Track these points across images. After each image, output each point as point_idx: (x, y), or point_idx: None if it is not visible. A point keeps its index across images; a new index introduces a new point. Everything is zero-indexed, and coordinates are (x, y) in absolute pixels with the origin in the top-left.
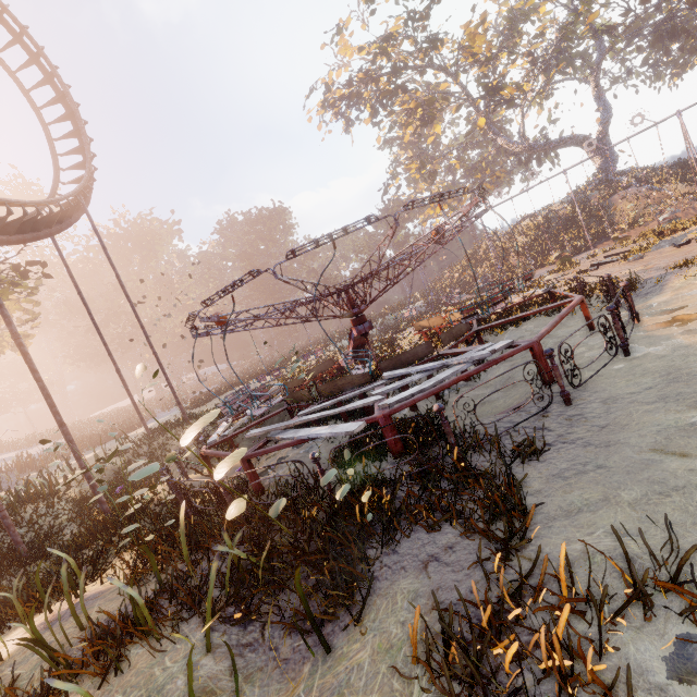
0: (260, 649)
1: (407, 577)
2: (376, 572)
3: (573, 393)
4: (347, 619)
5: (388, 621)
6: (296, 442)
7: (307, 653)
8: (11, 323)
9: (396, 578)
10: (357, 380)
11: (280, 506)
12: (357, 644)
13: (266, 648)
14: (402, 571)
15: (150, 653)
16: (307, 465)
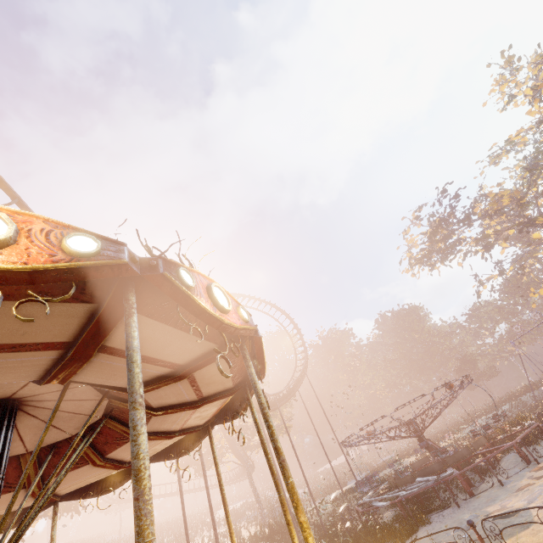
0: None
1: None
2: None
3: (467, 503)
4: None
5: None
6: (375, 507)
7: None
8: (291, 441)
9: None
10: (409, 479)
11: (359, 527)
12: None
13: None
14: None
15: None
16: (389, 521)
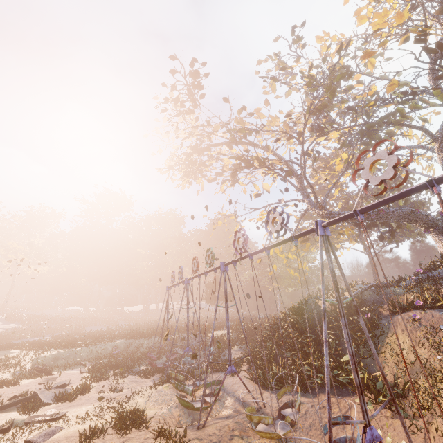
0: None
1: None
2: None
3: None
4: None
5: None
6: None
7: None
8: None
9: None
10: None
11: None
12: None
13: None
14: None
15: None
16: None
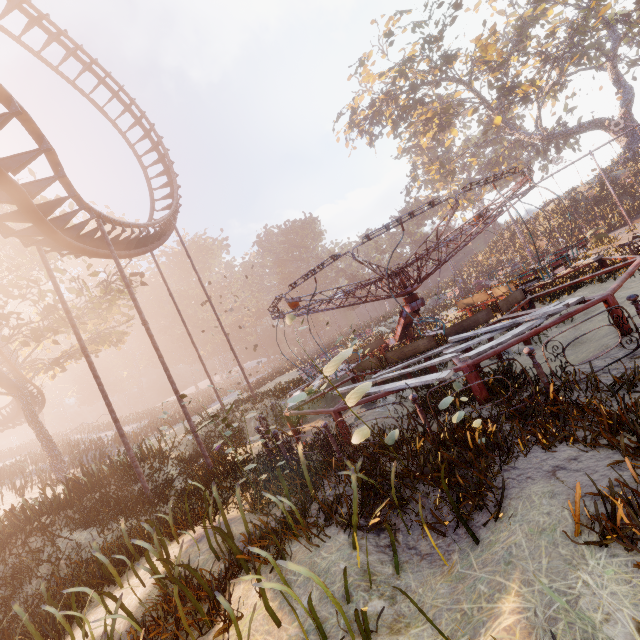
0: (399, 549)
1: (537, 483)
2: (500, 483)
3: None
4: (483, 519)
5: (530, 514)
6: (384, 394)
7: (449, 548)
8: (141, 313)
9: (525, 485)
10: (423, 346)
11: (395, 435)
12: (504, 532)
13: (404, 548)
14: (528, 480)
15: (306, 548)
16: (387, 420)
